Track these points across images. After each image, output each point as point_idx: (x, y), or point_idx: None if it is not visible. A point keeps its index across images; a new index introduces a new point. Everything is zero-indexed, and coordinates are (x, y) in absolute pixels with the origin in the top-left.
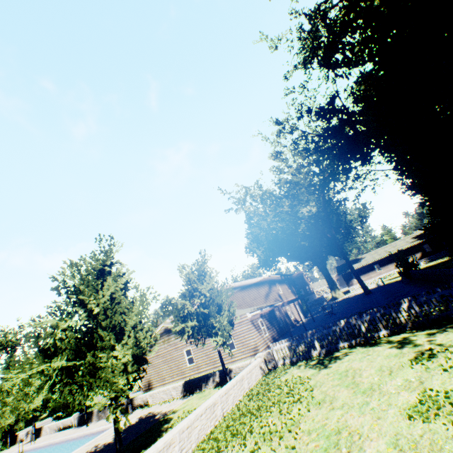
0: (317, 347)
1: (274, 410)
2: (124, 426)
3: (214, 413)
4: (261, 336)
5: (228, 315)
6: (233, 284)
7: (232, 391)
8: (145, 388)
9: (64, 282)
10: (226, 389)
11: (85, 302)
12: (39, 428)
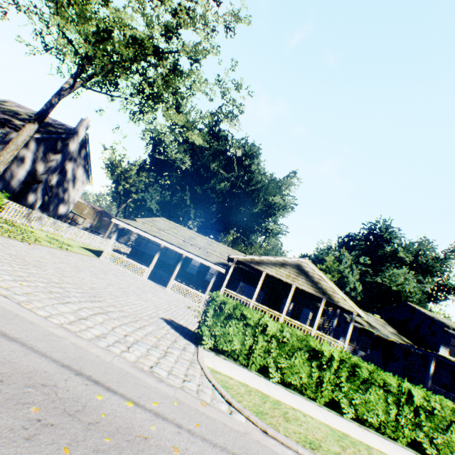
0: None
1: None
2: None
3: None
4: None
5: None
6: None
7: None
8: None
9: None
10: None
11: None
12: None
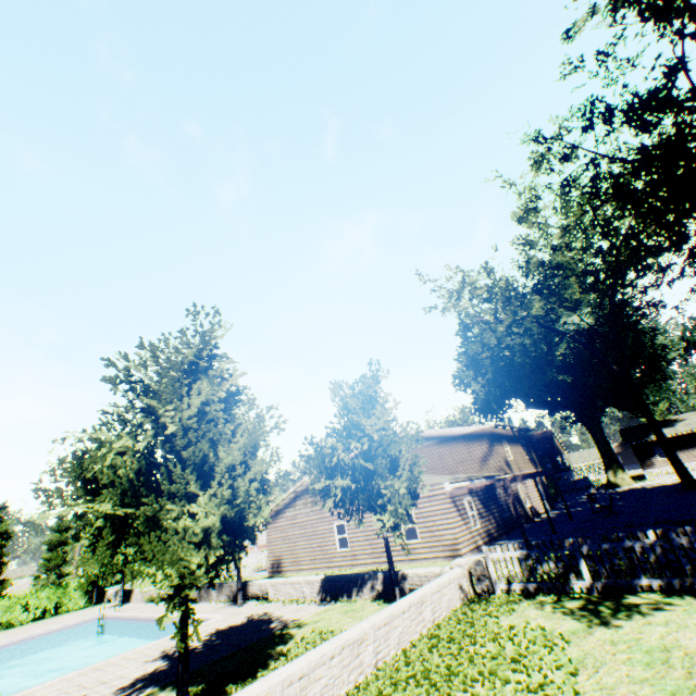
0: (584, 575)
1: (481, 694)
2: (224, 624)
3: (357, 658)
4: (466, 527)
5: (409, 479)
6: (426, 432)
7: (399, 621)
8: (272, 568)
9: (126, 374)
10: (388, 616)
11: (159, 413)
12: (130, 590)
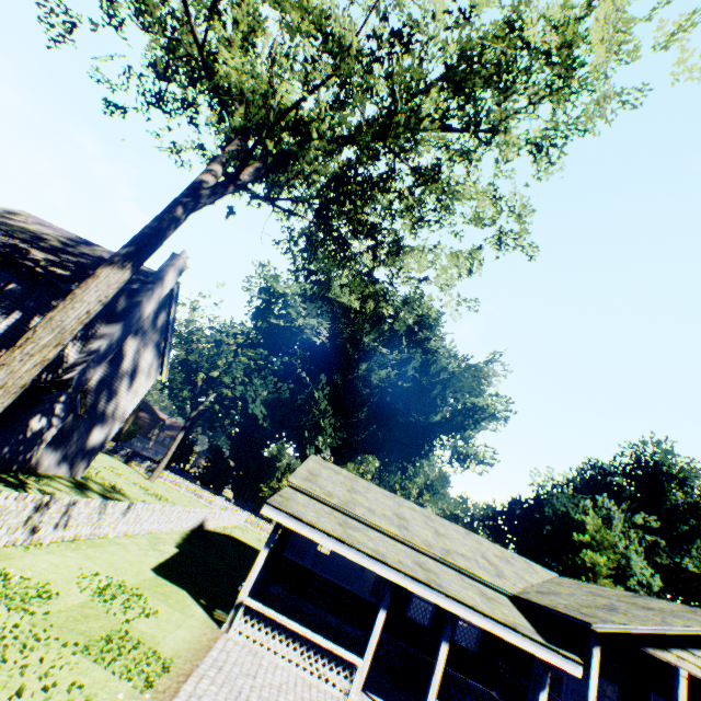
0: None
1: None
2: None
3: None
4: None
5: None
6: None
7: None
8: None
9: None
10: None
11: None
12: None
